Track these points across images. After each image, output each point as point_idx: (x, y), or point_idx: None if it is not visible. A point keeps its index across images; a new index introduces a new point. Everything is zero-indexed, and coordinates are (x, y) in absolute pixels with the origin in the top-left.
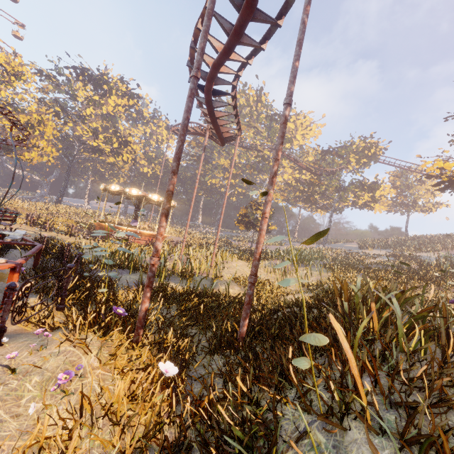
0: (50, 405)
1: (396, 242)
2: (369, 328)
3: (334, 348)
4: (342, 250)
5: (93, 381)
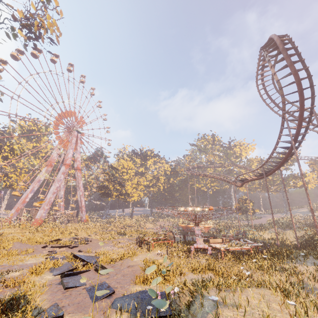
0: None
1: None
2: None
3: None
4: (300, 216)
5: None
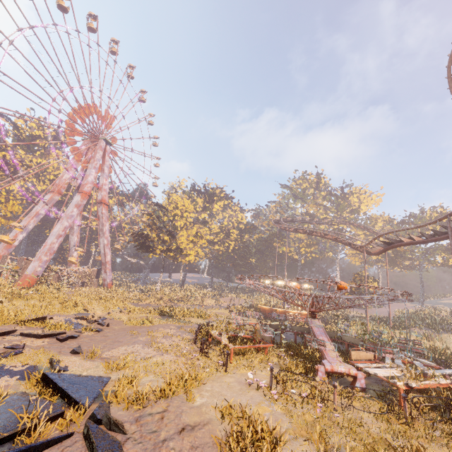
0: None
1: None
2: None
3: None
4: (451, 311)
5: None
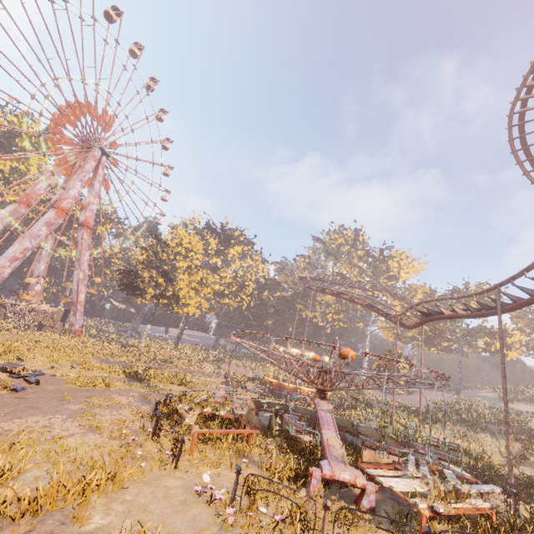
0: None
1: None
2: None
3: None
4: (489, 406)
5: None
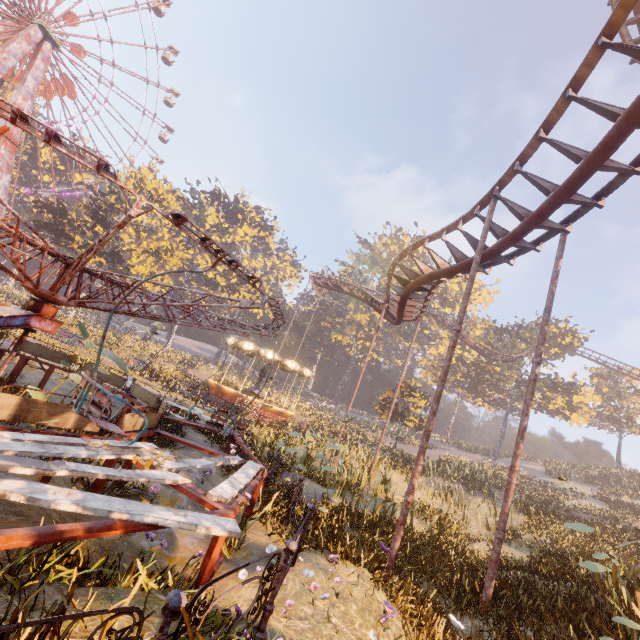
0: (378, 635)
1: (603, 476)
2: (639, 620)
3: (621, 635)
4: (524, 475)
5: (395, 620)
